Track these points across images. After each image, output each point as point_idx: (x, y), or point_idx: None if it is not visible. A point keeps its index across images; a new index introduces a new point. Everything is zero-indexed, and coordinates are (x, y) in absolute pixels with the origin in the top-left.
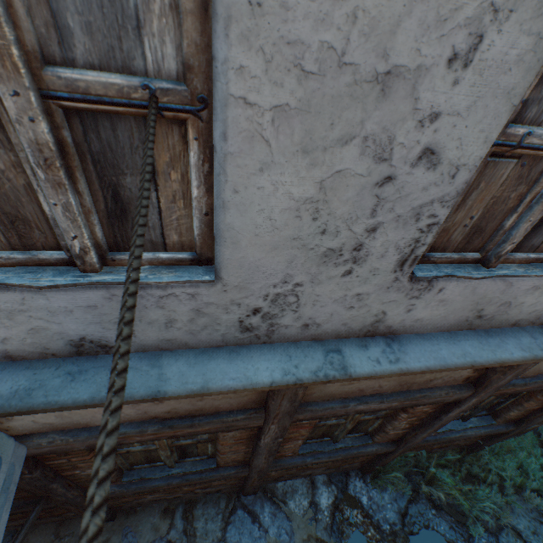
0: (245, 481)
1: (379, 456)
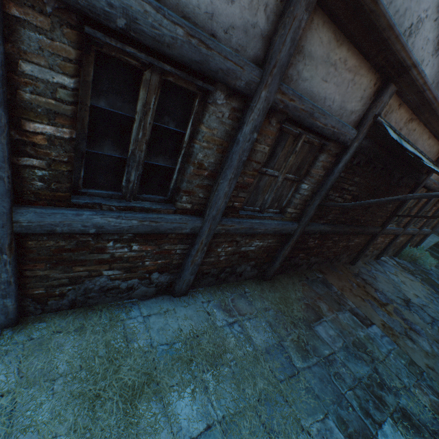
0: (391, 242)
1: (407, 241)
